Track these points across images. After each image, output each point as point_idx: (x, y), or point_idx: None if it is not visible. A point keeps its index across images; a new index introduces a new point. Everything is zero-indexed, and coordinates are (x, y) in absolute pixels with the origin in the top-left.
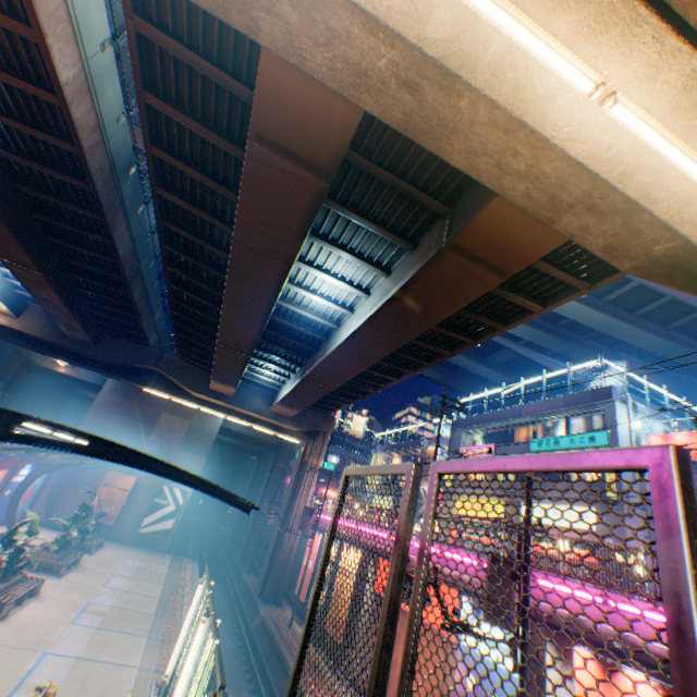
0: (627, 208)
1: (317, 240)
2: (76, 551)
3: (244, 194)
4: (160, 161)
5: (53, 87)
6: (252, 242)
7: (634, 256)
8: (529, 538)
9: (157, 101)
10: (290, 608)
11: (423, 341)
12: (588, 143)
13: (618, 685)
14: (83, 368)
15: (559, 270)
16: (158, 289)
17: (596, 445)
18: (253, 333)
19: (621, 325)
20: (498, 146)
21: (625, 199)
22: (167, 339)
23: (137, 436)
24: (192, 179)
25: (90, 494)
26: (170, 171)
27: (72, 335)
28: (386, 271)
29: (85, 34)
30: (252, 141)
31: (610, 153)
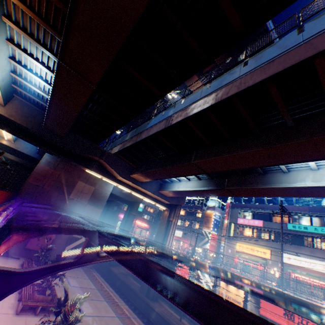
0: None
1: None
2: None
3: None
4: None
5: None
6: None
7: None
8: None
9: None
10: (163, 302)
11: None
12: None
13: None
14: (20, 143)
15: None
16: None
17: None
18: (240, 167)
19: None
20: None
21: None
22: None
23: (62, 194)
24: None
25: None
26: None
27: (47, 128)
28: None
29: None
30: None
31: None
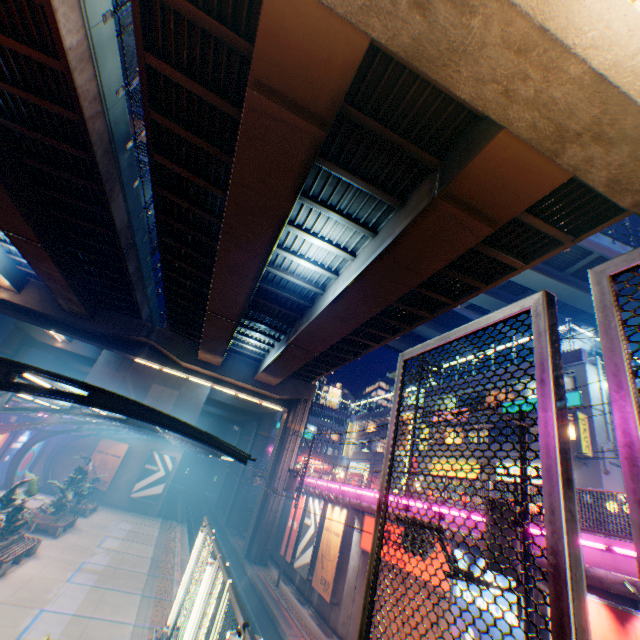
0: (637, 134)
1: (307, 201)
2: (72, 514)
3: (241, 149)
4: (158, 127)
5: (57, 54)
6: (246, 201)
7: (637, 190)
8: (526, 486)
9: (157, 62)
10: (275, 568)
11: (404, 304)
12: (613, 49)
13: (634, 633)
14: (79, 343)
15: (544, 223)
16: (150, 263)
17: (568, 406)
18: (242, 299)
19: (582, 295)
20: (507, 70)
21: (636, 124)
22: (157, 313)
23: None
24: (187, 144)
25: (85, 461)
26: (167, 137)
27: (69, 309)
28: (373, 231)
29: (88, 2)
30: (251, 89)
31: (635, 59)
